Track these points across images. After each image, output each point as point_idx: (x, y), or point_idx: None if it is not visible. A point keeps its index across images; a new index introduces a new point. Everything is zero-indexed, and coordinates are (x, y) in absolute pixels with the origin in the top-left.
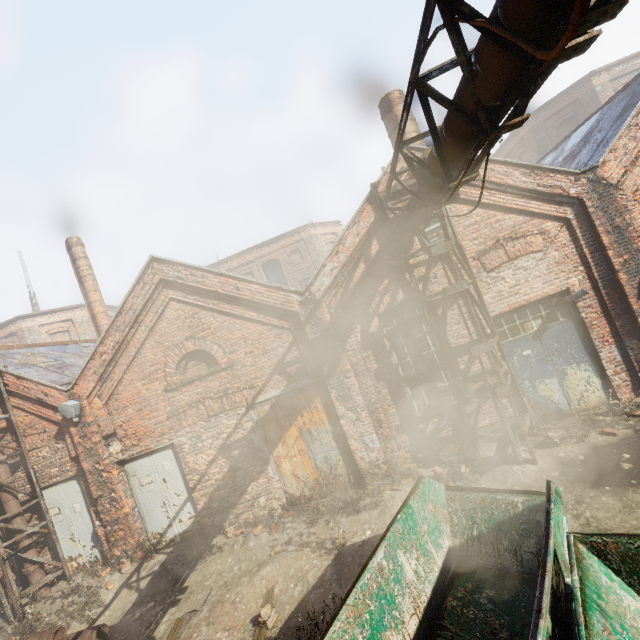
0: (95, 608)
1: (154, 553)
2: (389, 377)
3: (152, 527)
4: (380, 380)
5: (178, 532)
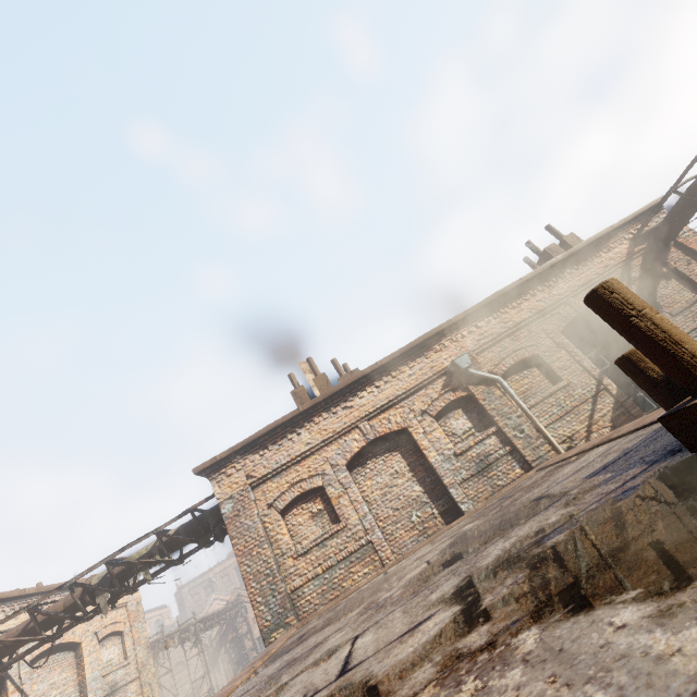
0: None
1: None
2: (232, 662)
3: None
4: (229, 663)
5: None
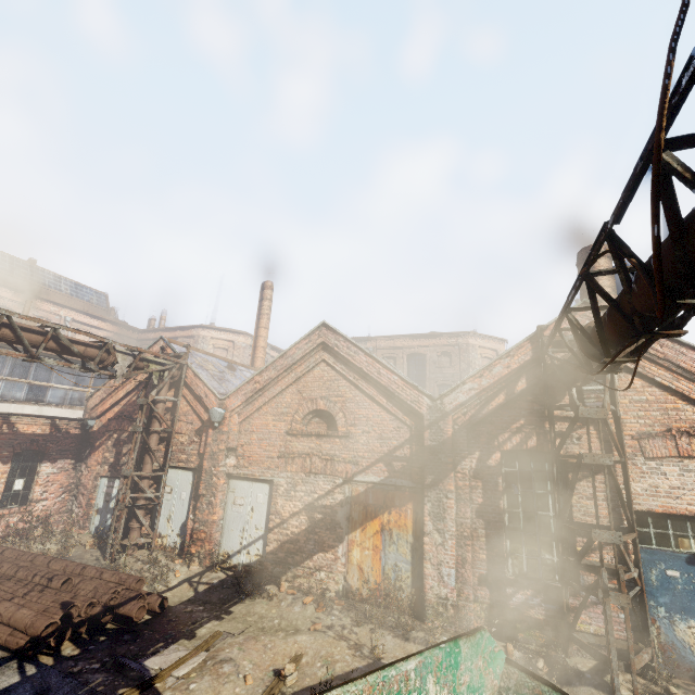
0: (162, 584)
1: (218, 568)
2: (491, 519)
3: (225, 544)
4: (480, 517)
5: (242, 562)
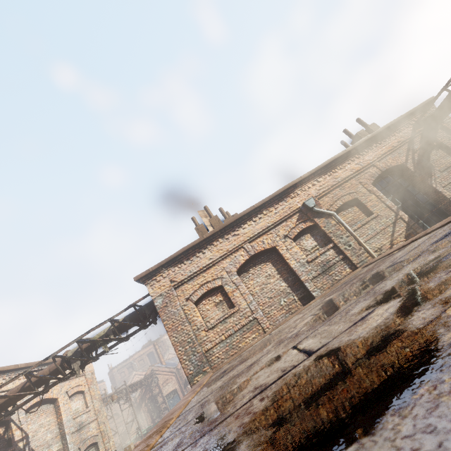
0: None
1: None
2: (149, 411)
3: None
4: (148, 412)
5: None
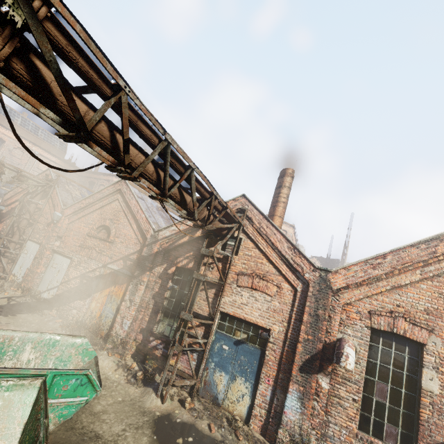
0: None
1: (29, 296)
2: (158, 300)
3: (41, 286)
4: (154, 298)
5: (45, 297)
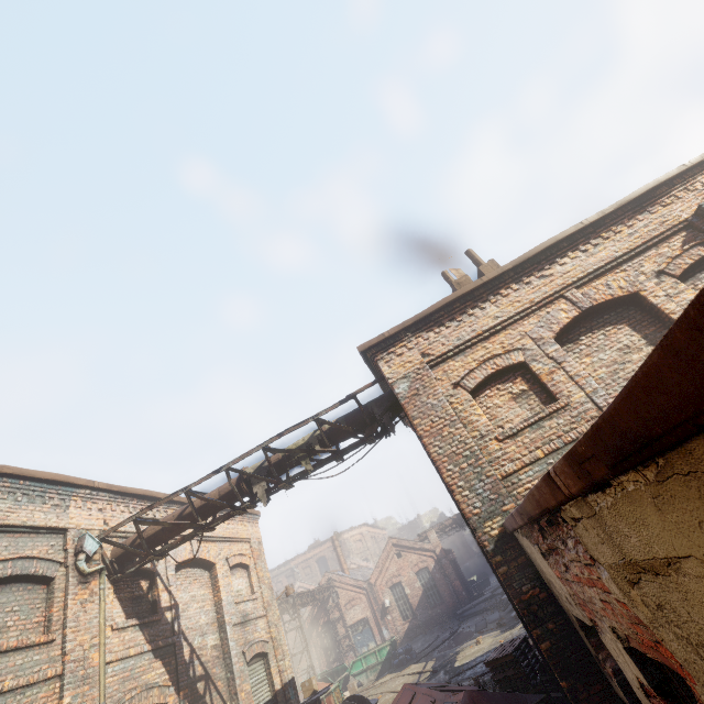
0: None
1: None
2: (324, 647)
3: None
4: (321, 648)
5: None
